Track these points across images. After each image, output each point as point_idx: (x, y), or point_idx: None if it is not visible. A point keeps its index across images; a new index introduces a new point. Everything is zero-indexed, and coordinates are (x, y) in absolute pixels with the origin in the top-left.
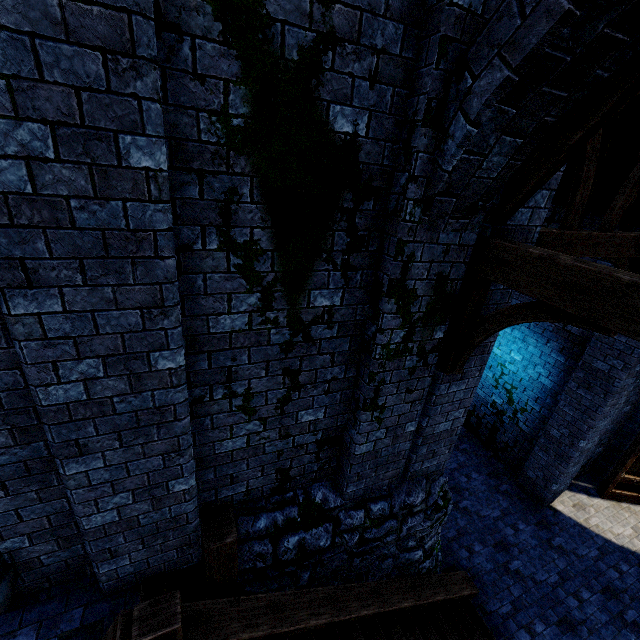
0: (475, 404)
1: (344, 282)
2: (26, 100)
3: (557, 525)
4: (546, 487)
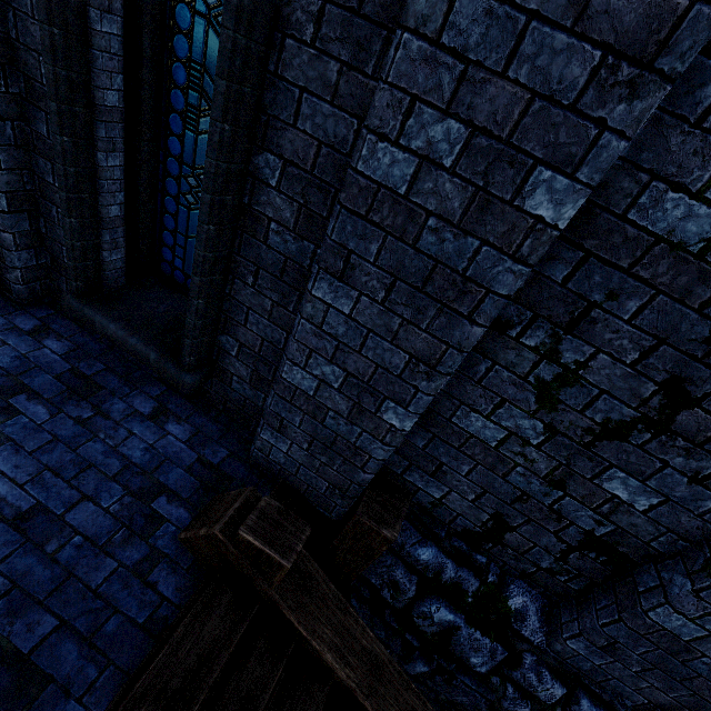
0: None
1: None
2: None
3: None
4: None
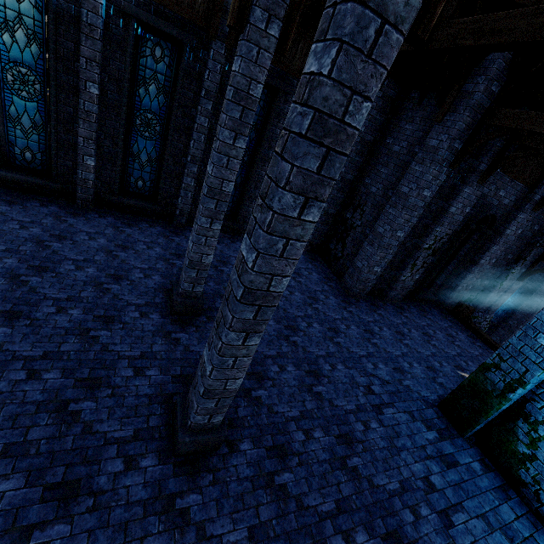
0: None
1: (514, 254)
2: (517, 225)
3: None
4: (499, 343)
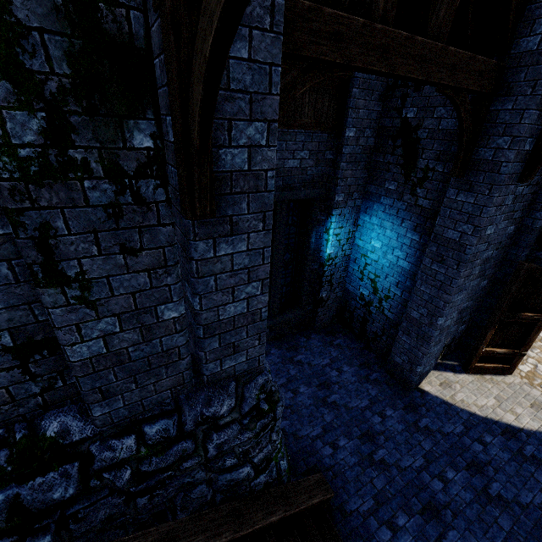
0: (346, 299)
1: None
2: None
3: (424, 406)
4: (412, 370)
